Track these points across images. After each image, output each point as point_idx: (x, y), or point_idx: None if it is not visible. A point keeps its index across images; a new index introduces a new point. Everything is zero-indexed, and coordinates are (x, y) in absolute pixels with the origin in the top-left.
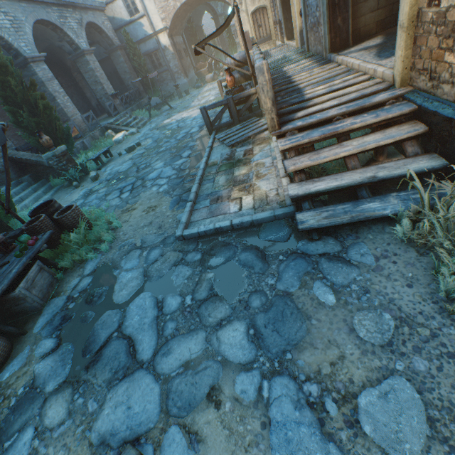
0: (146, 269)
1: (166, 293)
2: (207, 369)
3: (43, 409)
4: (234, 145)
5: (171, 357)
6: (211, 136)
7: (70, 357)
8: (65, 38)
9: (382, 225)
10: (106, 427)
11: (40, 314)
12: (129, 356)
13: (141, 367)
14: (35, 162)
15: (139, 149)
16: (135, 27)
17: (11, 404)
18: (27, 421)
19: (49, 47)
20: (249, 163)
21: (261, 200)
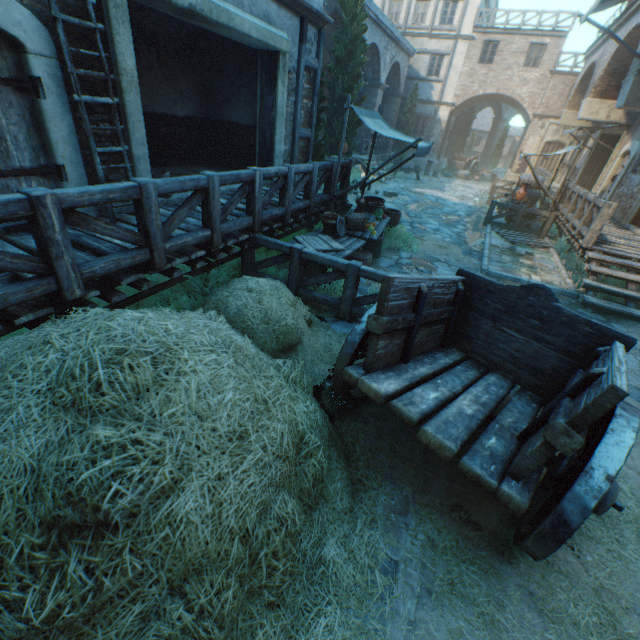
0: None
1: None
2: None
3: None
4: (514, 243)
5: None
6: (488, 227)
7: None
8: (374, 65)
9: (635, 323)
10: None
11: (375, 260)
12: None
13: None
14: None
15: (398, 199)
16: (424, 86)
17: None
18: None
19: None
20: (532, 261)
21: (547, 282)
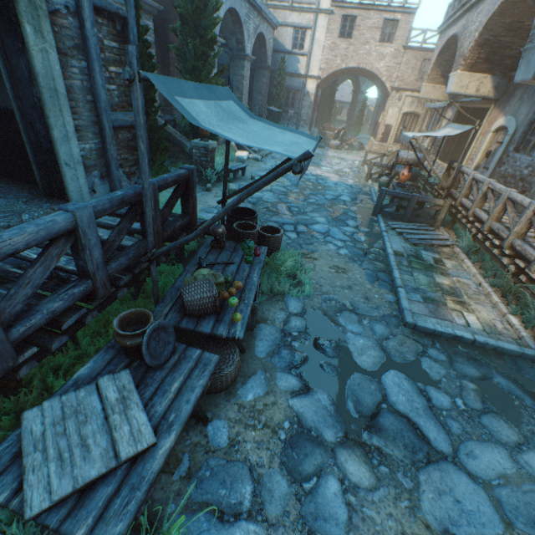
0: (380, 343)
1: (426, 384)
2: (534, 492)
3: (336, 460)
4: (416, 244)
5: (480, 462)
6: (380, 219)
7: (335, 410)
8: (238, 34)
9: None
10: (439, 513)
11: (250, 335)
12: (420, 439)
13: (446, 459)
14: (177, 141)
15: (277, 184)
16: (291, 59)
17: (281, 437)
18: (321, 467)
19: None
20: (448, 276)
21: (489, 326)
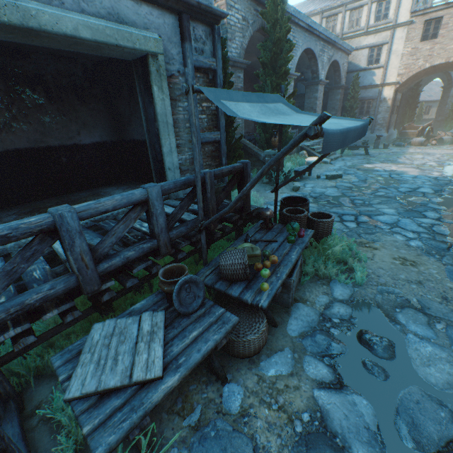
0: None
1: None
2: None
3: None
4: None
5: None
6: None
7: (375, 423)
8: (312, 67)
9: None
10: None
11: (285, 312)
12: None
13: None
14: (254, 153)
15: (342, 181)
16: (365, 74)
17: (296, 428)
18: None
19: None
20: None
21: None
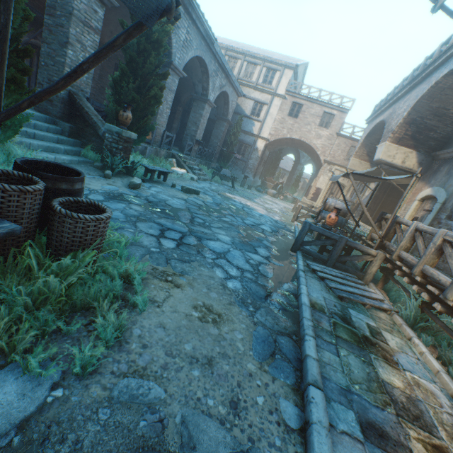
0: None
1: None
2: None
3: None
4: (343, 298)
5: None
6: (299, 256)
7: None
8: (204, 83)
9: None
10: None
11: None
12: None
13: None
14: (93, 122)
15: (197, 197)
16: (248, 121)
17: None
18: None
19: (182, 79)
20: (397, 366)
21: None
